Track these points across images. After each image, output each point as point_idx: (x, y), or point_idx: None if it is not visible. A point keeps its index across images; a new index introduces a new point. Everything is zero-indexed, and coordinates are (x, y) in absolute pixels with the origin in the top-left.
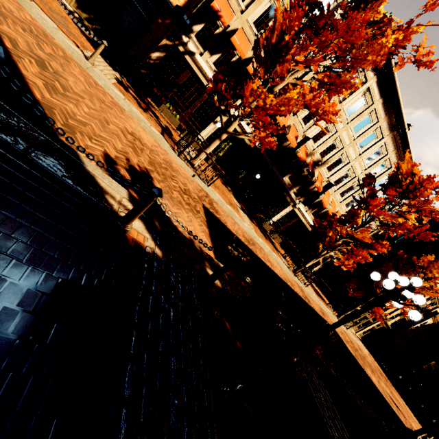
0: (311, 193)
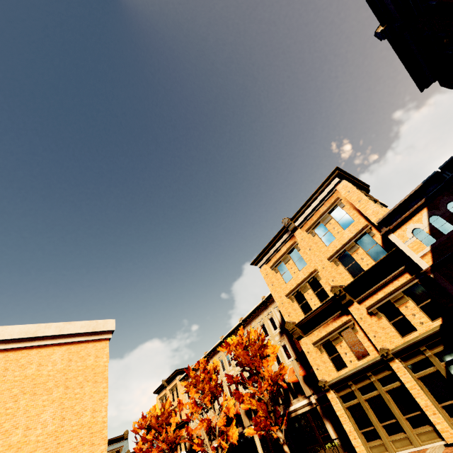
0: (248, 412)
